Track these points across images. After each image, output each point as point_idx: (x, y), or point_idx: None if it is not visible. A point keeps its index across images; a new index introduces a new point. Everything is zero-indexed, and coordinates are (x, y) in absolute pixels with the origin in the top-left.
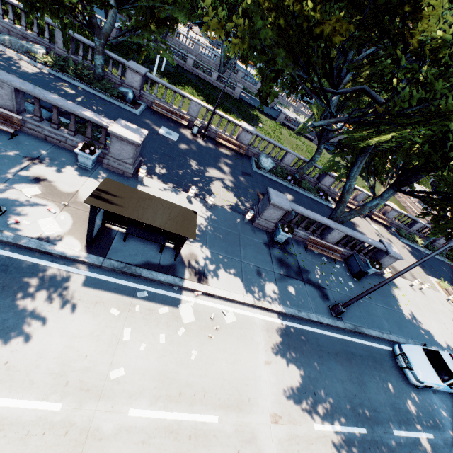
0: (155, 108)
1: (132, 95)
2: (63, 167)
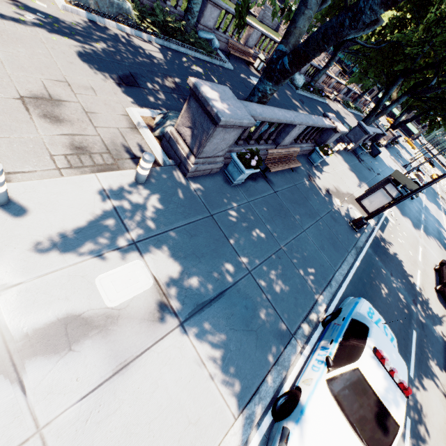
0: (232, 52)
1: (218, 43)
2: (315, 173)
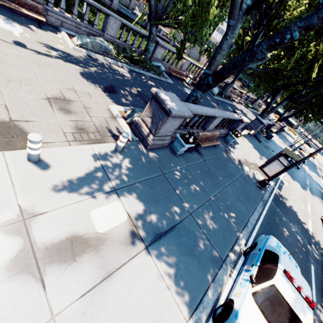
0: (172, 73)
1: (164, 68)
2: (230, 149)
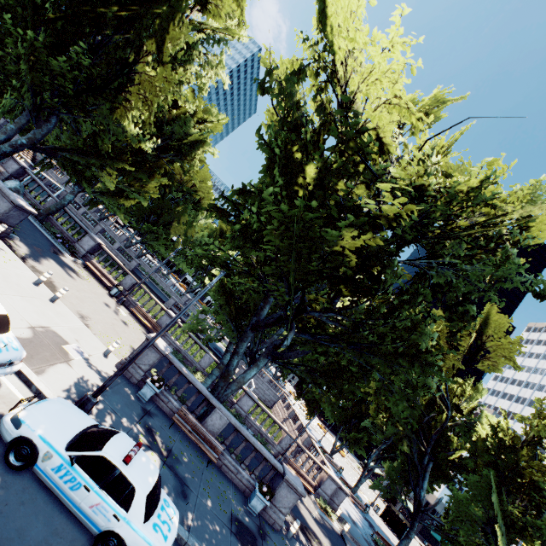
0: None
1: None
2: None
